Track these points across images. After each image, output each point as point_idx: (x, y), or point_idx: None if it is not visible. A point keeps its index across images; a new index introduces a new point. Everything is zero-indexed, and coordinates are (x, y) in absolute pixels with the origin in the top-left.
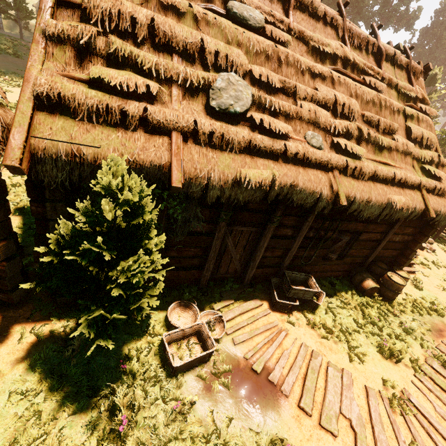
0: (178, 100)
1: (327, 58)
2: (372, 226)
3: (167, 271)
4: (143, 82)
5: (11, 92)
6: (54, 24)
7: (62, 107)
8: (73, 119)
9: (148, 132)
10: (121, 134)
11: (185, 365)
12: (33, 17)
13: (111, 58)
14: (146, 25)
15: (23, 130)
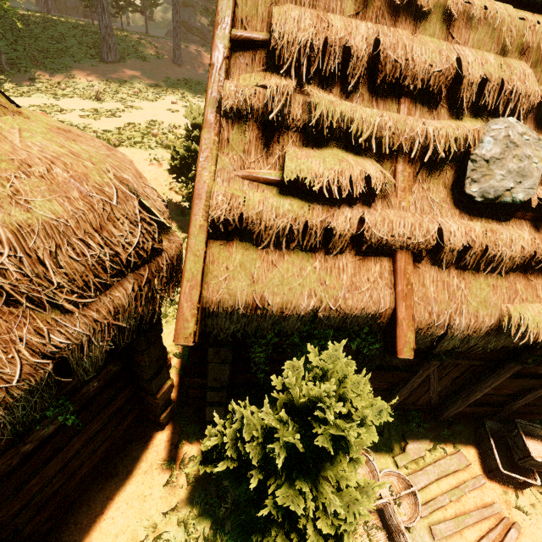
0: (407, 188)
1: None
2: None
3: None
4: (361, 172)
5: (141, 109)
6: (233, 92)
7: (239, 228)
8: (254, 247)
9: (358, 252)
10: (319, 263)
11: None
12: (158, 4)
13: (307, 130)
14: (366, 56)
15: (196, 284)
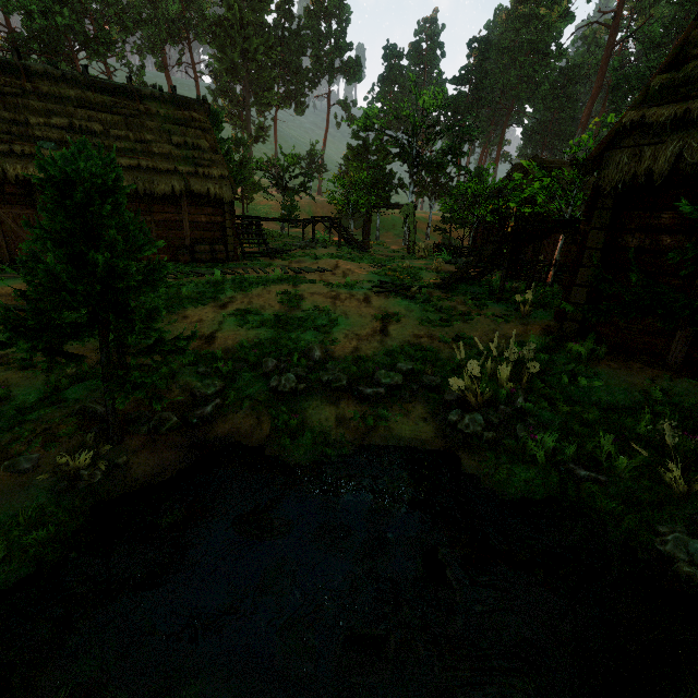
0: None
1: (70, 101)
2: (157, 207)
3: None
4: None
5: None
6: None
7: None
8: None
9: None
10: None
11: None
12: None
13: None
14: None
15: None
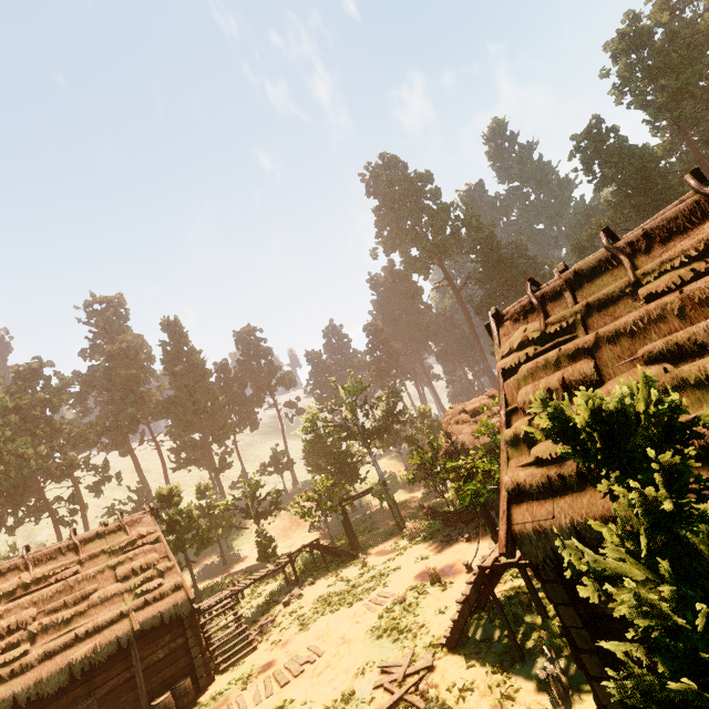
0: None
1: (3, 597)
2: (100, 678)
3: None
4: None
5: None
6: None
7: None
8: None
9: None
10: None
11: None
12: None
13: None
14: None
15: None
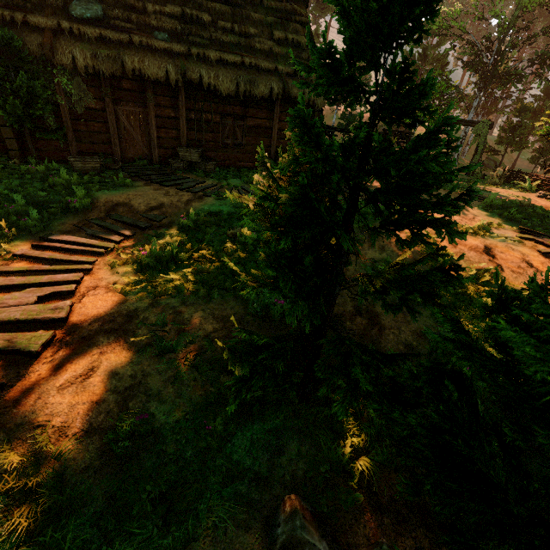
0: (50, 14)
1: None
2: (251, 111)
3: (84, 144)
4: (23, 2)
5: None
6: None
7: None
8: None
9: (31, 29)
10: (14, 30)
11: (80, 166)
12: None
13: None
14: None
15: None
